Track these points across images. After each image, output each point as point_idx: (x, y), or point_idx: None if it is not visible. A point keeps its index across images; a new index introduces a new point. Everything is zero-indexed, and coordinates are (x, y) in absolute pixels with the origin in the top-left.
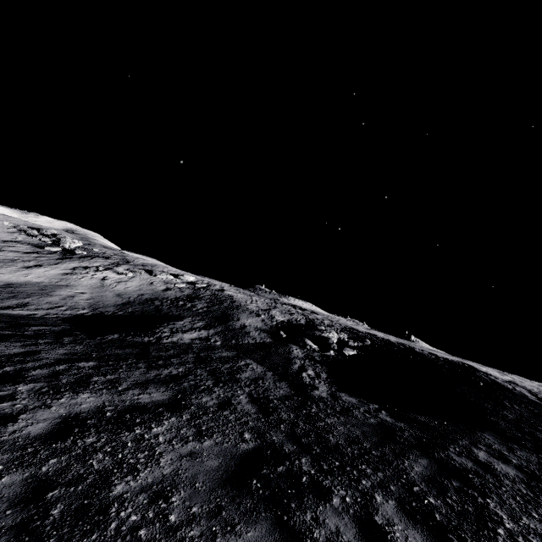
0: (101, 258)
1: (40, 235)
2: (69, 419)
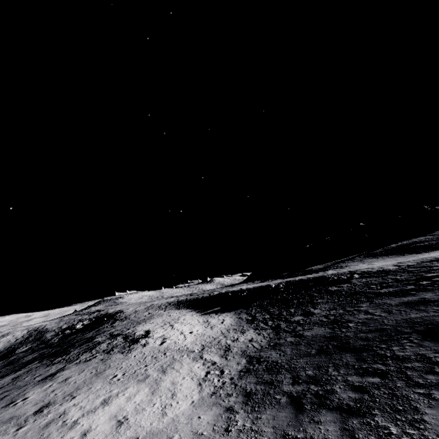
0: None
1: None
2: None
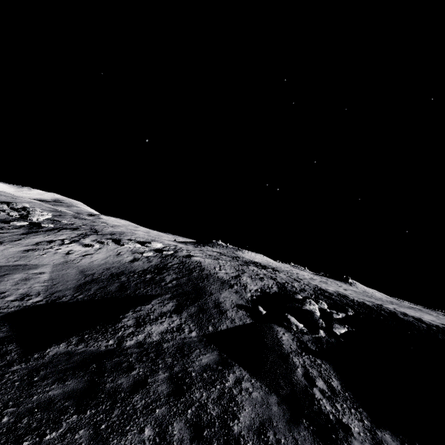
0: (68, 230)
1: (10, 209)
2: None
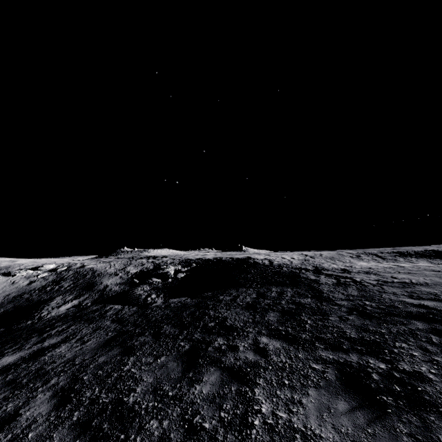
0: None
1: None
2: (4, 367)
